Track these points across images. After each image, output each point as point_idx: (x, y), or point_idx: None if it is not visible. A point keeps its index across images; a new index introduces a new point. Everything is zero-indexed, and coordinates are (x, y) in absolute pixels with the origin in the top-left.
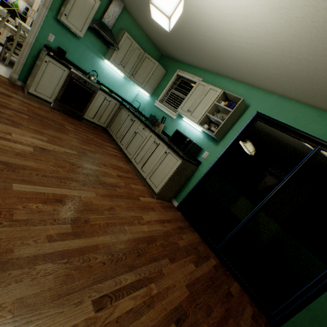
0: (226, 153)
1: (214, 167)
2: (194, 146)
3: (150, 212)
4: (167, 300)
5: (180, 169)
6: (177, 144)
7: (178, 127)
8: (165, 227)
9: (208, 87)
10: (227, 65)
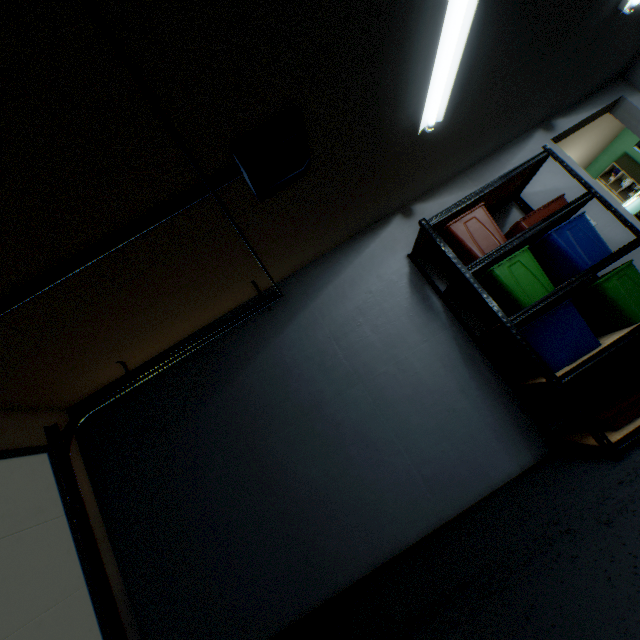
0: None
1: None
2: None
3: None
4: None
5: None
6: None
7: None
8: None
9: None
10: None
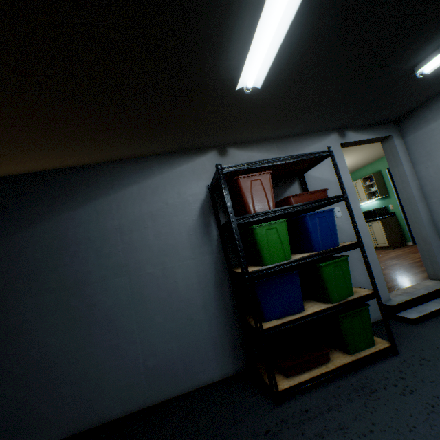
0: (397, 196)
1: (402, 207)
2: (379, 210)
3: (391, 252)
4: (415, 257)
5: (384, 225)
6: (370, 217)
7: (363, 211)
8: (405, 251)
9: (353, 184)
10: (350, 170)
